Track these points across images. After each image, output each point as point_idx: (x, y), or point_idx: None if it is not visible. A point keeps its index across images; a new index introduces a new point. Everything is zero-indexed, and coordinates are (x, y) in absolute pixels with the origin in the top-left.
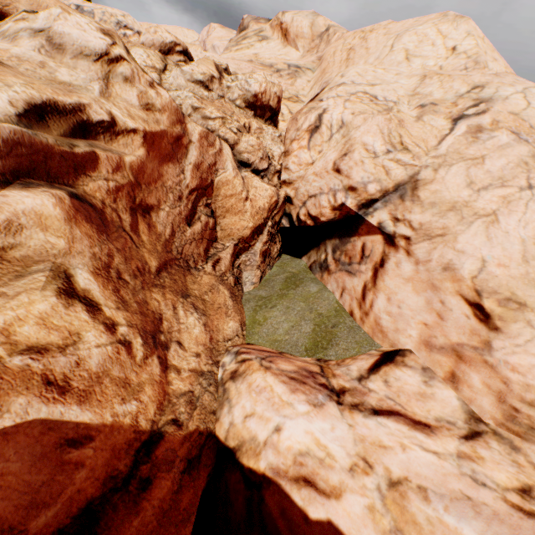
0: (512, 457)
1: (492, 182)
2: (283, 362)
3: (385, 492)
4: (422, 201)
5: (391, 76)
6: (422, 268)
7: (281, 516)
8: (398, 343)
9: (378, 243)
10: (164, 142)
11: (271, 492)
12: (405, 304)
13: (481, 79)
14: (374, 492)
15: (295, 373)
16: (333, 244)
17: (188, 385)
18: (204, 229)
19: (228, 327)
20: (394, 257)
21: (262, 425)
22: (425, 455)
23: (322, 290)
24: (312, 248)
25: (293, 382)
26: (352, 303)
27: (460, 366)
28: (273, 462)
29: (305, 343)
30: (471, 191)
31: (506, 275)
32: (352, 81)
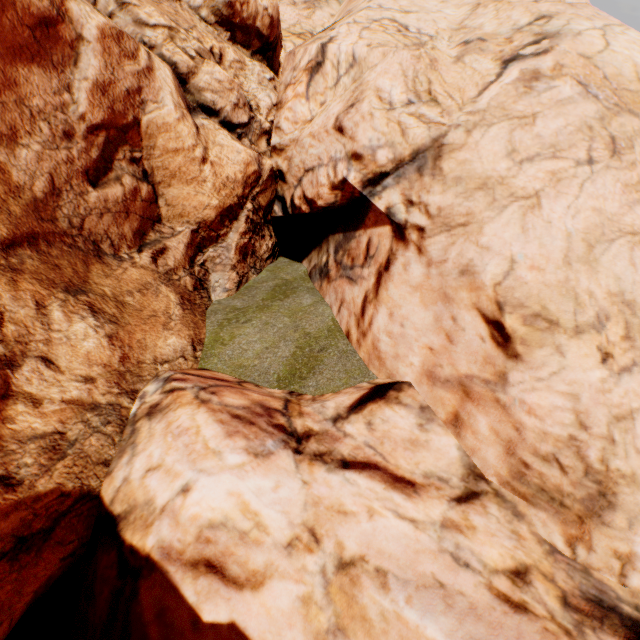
0: (513, 526)
1: (541, 151)
2: (233, 394)
3: (332, 577)
4: (445, 175)
5: (435, 3)
6: (435, 272)
7: (157, 619)
8: (396, 373)
9: (385, 238)
10: (8, 17)
11: (150, 584)
12: (409, 322)
13: (550, 9)
14: (317, 577)
15: (244, 409)
16: (336, 241)
17: (55, 424)
18: (130, 198)
19: (166, 344)
20: (402, 257)
21: (166, 482)
22: (399, 524)
23: (317, 303)
24: (313, 248)
25: (236, 422)
26: (350, 320)
27: (466, 406)
28: (166, 538)
29: (279, 370)
30: (511, 163)
31: (540, 282)
32: (379, 5)
